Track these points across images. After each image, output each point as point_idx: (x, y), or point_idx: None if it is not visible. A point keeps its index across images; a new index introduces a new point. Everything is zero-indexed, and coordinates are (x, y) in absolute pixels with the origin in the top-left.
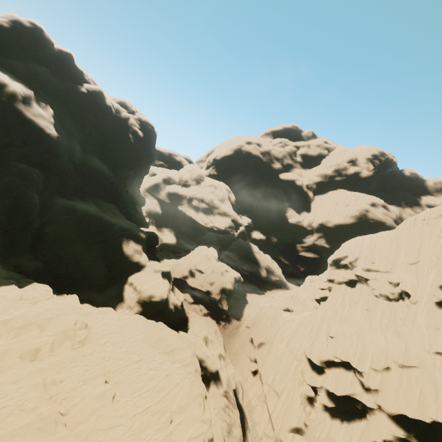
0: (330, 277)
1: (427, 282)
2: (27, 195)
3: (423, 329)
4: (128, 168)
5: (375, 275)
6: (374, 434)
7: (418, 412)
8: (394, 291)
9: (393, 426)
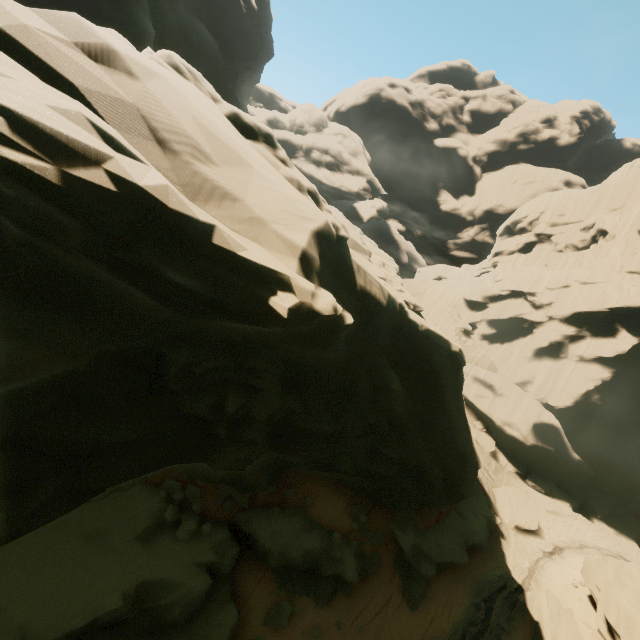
0: (498, 248)
1: (634, 212)
2: (142, 17)
3: (617, 257)
4: (239, 54)
5: (563, 228)
6: (540, 341)
7: (596, 304)
8: (585, 236)
9: (564, 327)
